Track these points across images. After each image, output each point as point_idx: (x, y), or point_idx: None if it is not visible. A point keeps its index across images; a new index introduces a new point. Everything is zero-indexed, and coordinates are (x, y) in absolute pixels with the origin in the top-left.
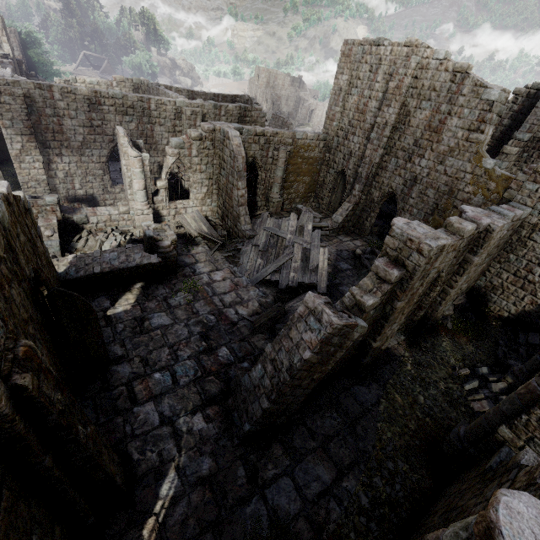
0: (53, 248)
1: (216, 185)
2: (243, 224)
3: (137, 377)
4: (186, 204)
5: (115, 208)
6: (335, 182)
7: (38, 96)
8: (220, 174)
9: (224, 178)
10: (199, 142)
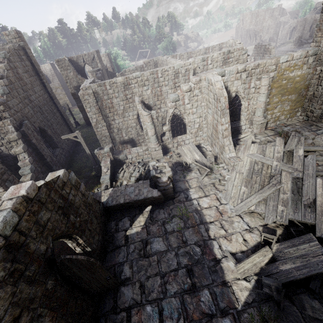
0: (106, 180)
1: (205, 120)
2: (227, 152)
3: (134, 305)
4: (184, 138)
5: (140, 148)
6: None
7: (99, 91)
8: (207, 112)
9: (211, 115)
10: (189, 92)
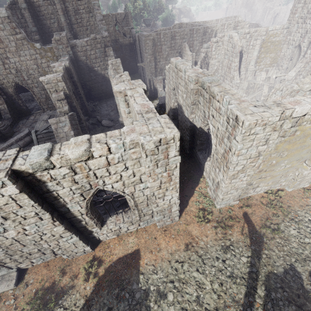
0: (163, 94)
1: (221, 64)
2: (235, 80)
3: None
4: None
5: None
6: (292, 53)
7: (156, 38)
8: (224, 58)
9: (227, 59)
10: (216, 43)
